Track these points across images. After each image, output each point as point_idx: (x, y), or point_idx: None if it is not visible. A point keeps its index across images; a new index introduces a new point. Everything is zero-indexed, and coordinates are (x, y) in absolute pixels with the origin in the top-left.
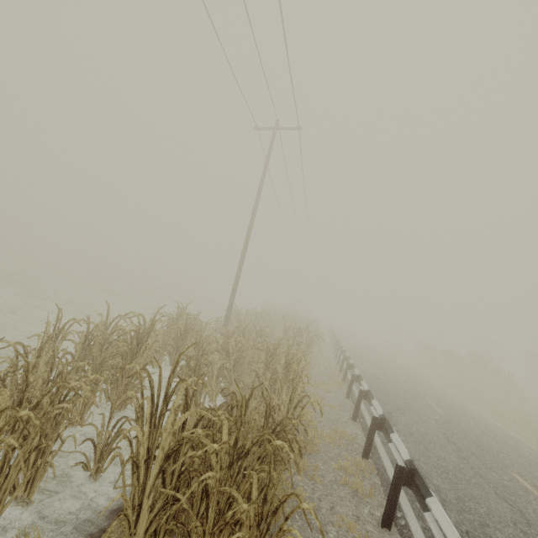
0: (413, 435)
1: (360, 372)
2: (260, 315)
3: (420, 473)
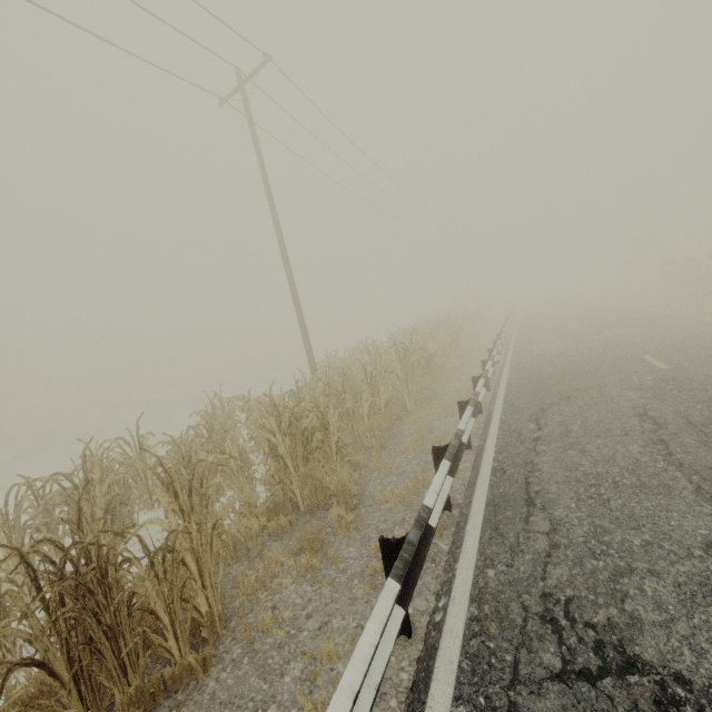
0: (568, 434)
1: (529, 360)
2: (363, 349)
3: (404, 546)
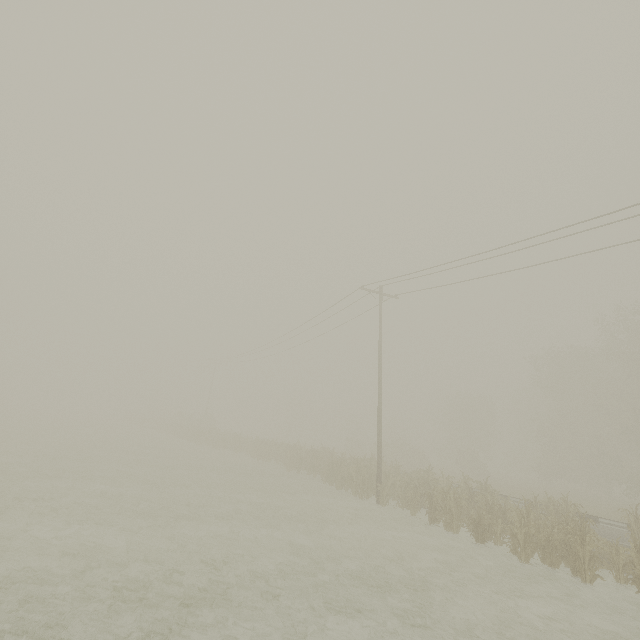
0: None
1: None
2: (367, 465)
3: None
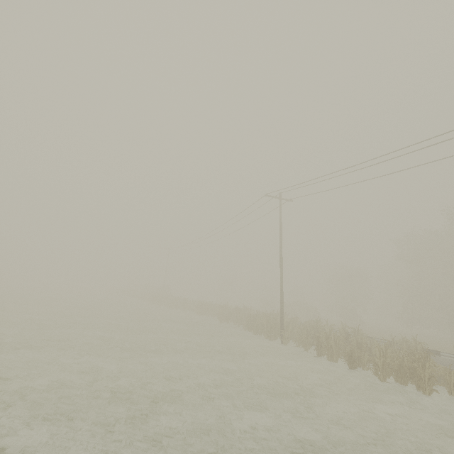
0: None
1: None
2: (274, 318)
3: None
